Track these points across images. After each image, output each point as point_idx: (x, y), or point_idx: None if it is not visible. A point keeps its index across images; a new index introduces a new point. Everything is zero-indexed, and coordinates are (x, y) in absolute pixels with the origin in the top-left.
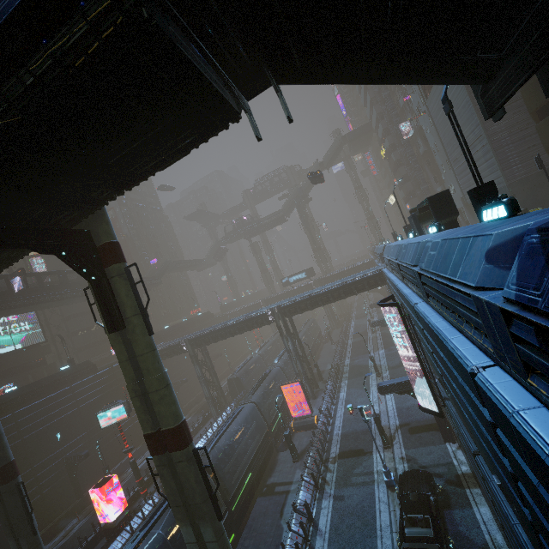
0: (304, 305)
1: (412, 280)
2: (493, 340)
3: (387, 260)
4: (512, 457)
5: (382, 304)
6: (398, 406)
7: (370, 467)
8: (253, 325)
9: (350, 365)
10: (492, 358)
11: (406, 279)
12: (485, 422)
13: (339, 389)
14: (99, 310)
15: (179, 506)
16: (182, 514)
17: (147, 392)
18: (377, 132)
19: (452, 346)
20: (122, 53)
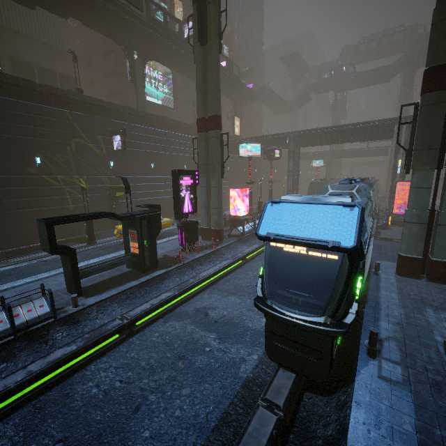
0: None
1: None
2: None
3: None
4: None
5: None
6: None
7: None
8: (370, 134)
9: None
10: None
11: None
12: None
13: None
14: None
15: (433, 149)
16: (431, 157)
17: None
18: None
19: None
20: None
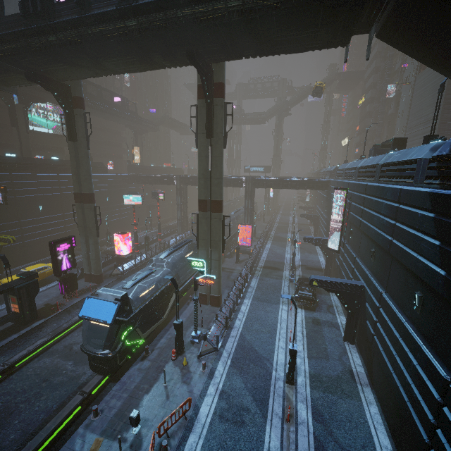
0: (269, 183)
1: (369, 174)
2: (416, 175)
3: (342, 171)
4: (402, 210)
5: (337, 188)
6: (302, 258)
7: (281, 274)
8: (229, 184)
9: (274, 235)
10: (410, 185)
11: (359, 177)
12: (393, 209)
13: (266, 243)
14: (199, 121)
15: (204, 240)
16: (204, 243)
17: (211, 178)
18: (366, 82)
19: (393, 186)
20: (344, 1)
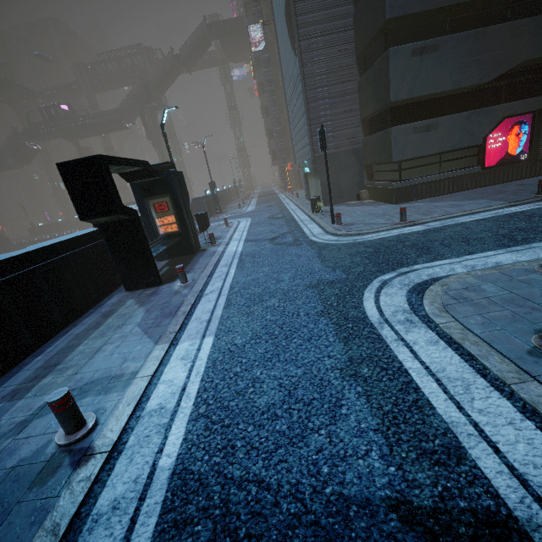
0: None
1: None
2: None
3: None
4: None
5: None
6: None
7: None
8: None
9: None
10: None
11: None
12: None
13: None
14: None
15: None
16: None
17: None
18: None
19: None
20: None
